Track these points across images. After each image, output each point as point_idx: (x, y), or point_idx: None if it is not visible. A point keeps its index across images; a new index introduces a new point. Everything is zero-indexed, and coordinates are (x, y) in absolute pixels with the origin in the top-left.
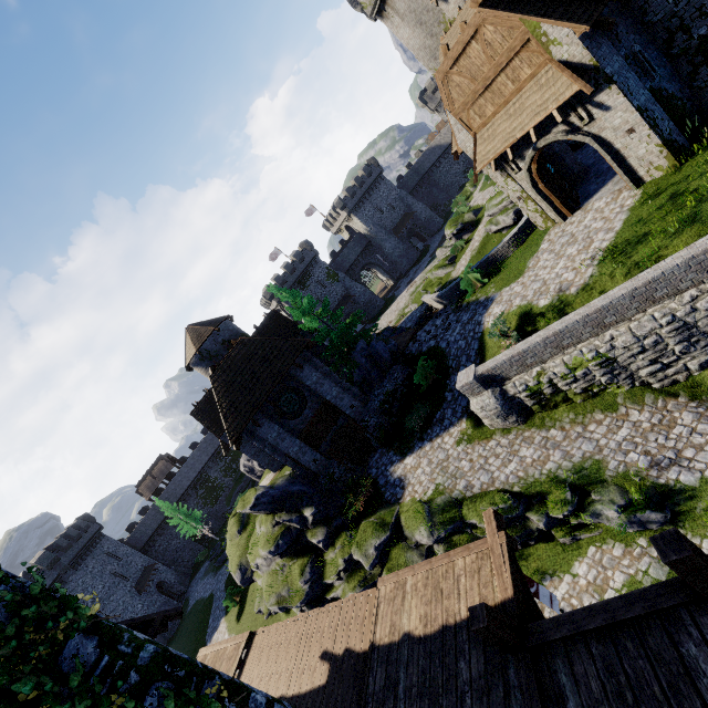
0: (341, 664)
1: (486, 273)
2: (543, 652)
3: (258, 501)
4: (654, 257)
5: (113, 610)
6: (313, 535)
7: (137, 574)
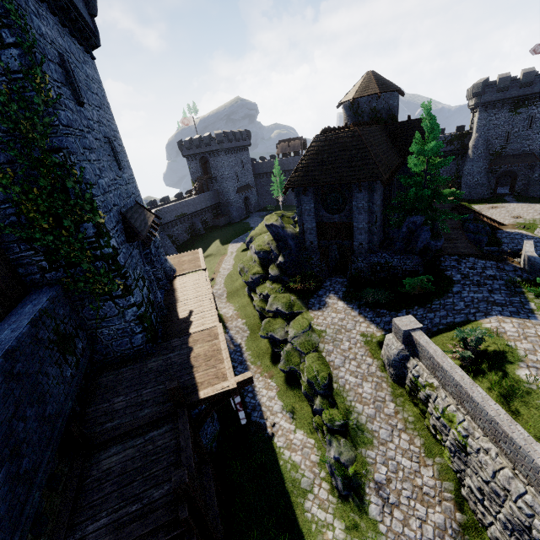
0: (186, 322)
1: None
2: (176, 417)
3: (271, 226)
4: None
5: (224, 187)
6: (272, 269)
7: (243, 183)
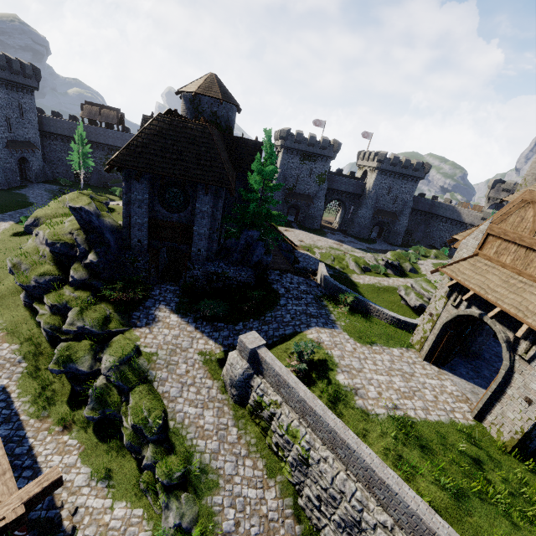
0: None
1: (357, 309)
2: None
3: (79, 210)
4: (412, 471)
5: None
6: (76, 270)
7: (20, 137)
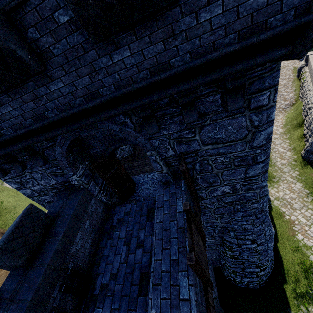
0: None
1: None
2: None
3: None
4: None
5: None
6: None
7: None
